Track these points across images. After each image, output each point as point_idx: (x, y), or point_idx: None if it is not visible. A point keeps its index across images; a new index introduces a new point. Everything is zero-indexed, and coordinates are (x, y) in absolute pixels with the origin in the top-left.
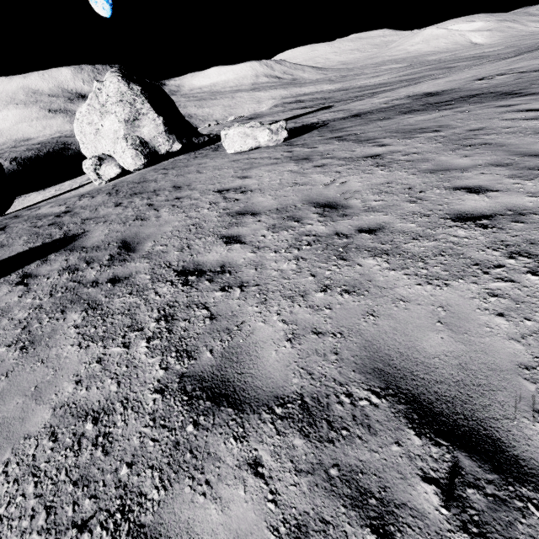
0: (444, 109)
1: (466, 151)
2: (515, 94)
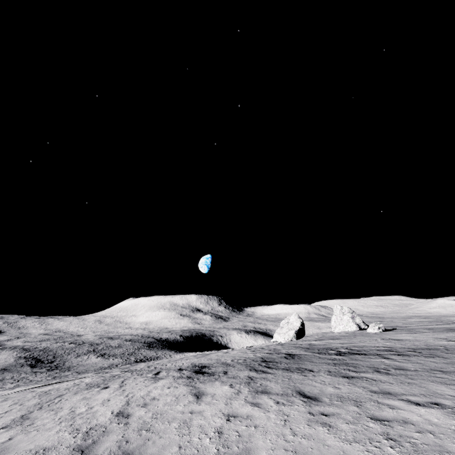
0: None
1: None
2: None
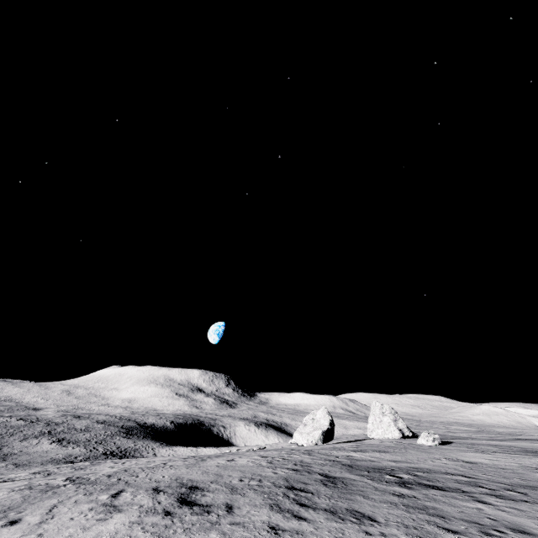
0: (531, 440)
1: None
2: None
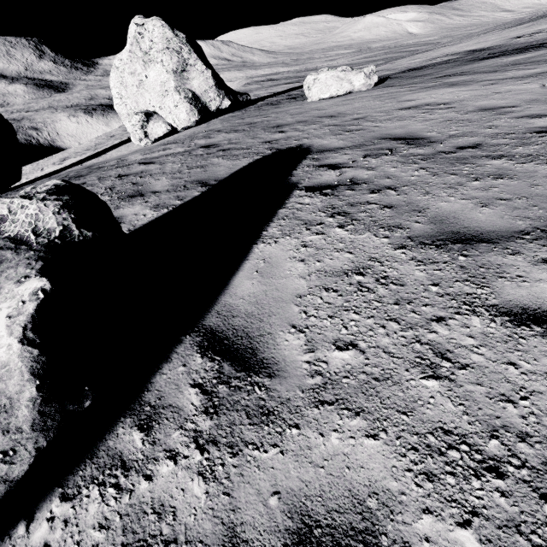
0: (532, 52)
1: None
2: None
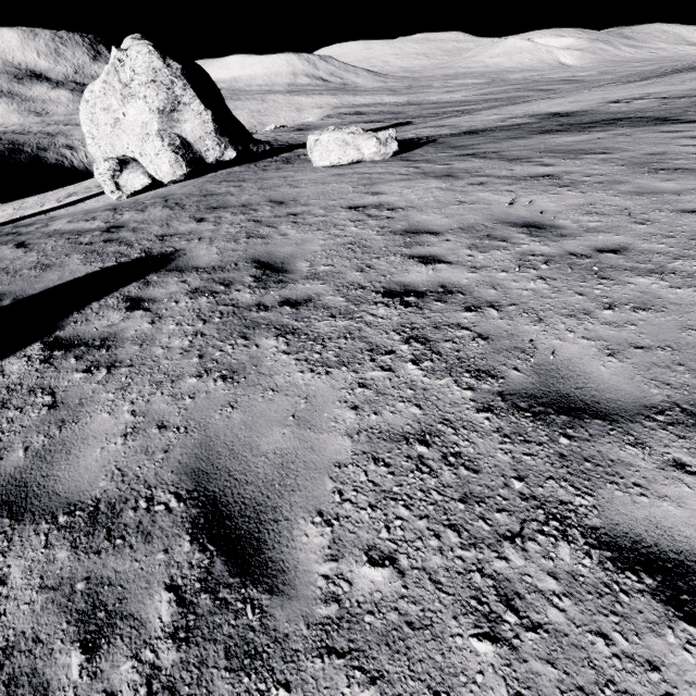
0: (594, 131)
1: (663, 175)
2: (674, 121)
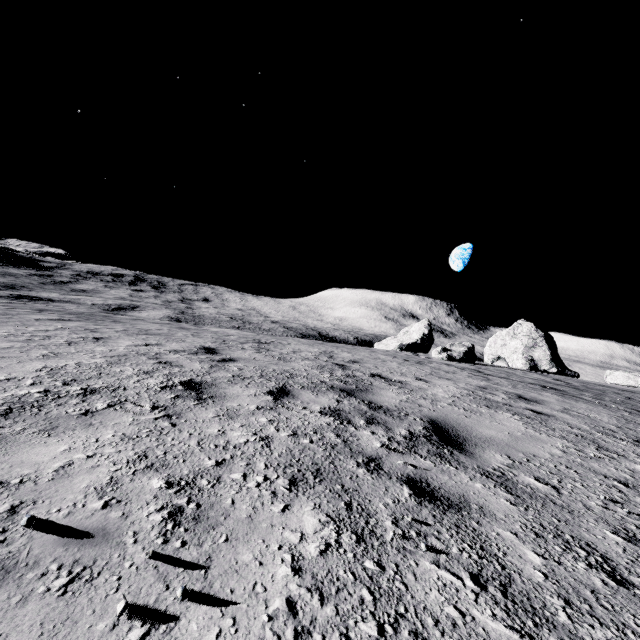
0: None
1: None
2: None
